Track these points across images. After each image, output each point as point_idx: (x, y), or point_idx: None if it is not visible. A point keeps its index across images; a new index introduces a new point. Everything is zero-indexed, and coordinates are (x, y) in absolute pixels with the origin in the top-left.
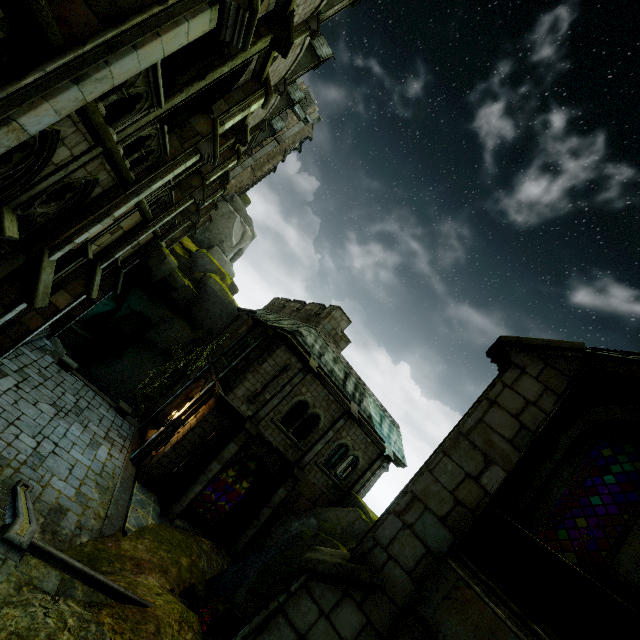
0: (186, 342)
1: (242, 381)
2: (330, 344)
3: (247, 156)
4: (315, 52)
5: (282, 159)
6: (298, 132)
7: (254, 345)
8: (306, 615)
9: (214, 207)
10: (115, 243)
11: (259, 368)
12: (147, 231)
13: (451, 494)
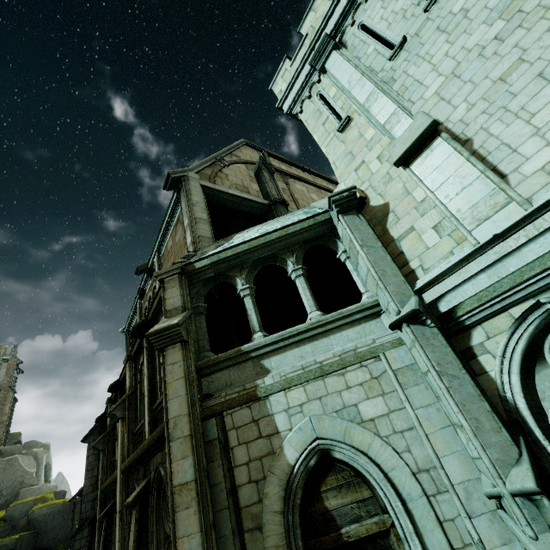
0: None
1: None
2: None
3: None
4: None
5: (13, 393)
6: (7, 369)
7: None
8: (78, 544)
9: None
10: None
11: None
12: None
13: (90, 485)
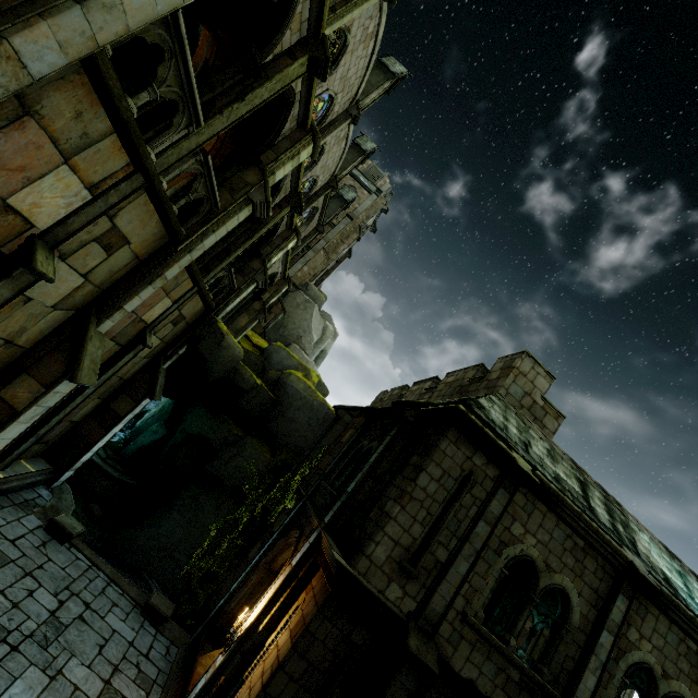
0: (264, 471)
1: (380, 523)
2: (529, 424)
3: (318, 239)
4: (387, 69)
5: (357, 237)
6: (371, 206)
7: (383, 445)
8: None
9: (286, 283)
10: (122, 281)
11: (411, 487)
12: (178, 260)
13: None
